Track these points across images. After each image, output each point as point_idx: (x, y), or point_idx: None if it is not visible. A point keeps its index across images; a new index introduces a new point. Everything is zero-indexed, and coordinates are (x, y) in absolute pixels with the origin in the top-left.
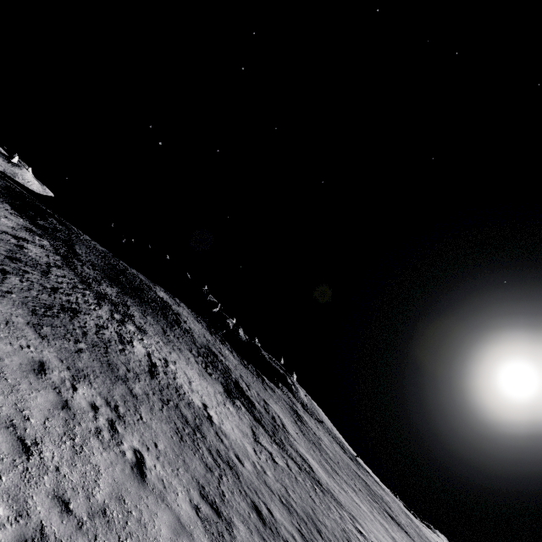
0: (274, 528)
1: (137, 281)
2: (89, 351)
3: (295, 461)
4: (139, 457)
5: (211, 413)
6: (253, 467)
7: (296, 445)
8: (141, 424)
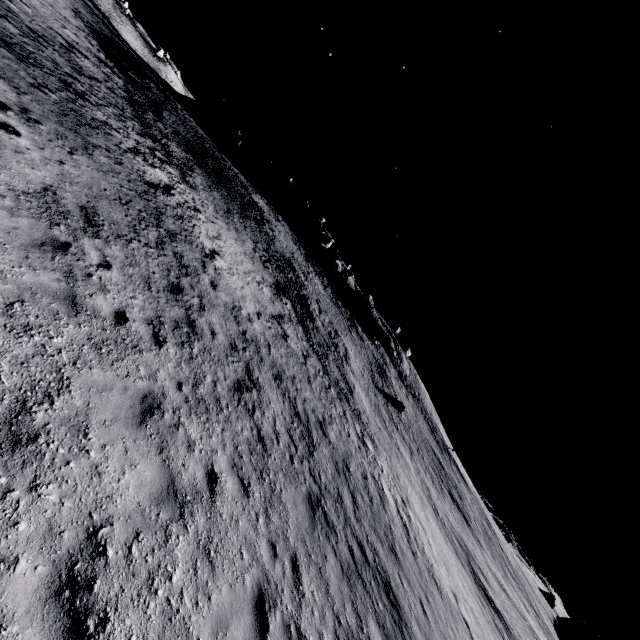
0: (187, 307)
1: (229, 173)
2: (58, 103)
3: (325, 368)
4: (9, 129)
5: (219, 260)
6: (232, 305)
7: (349, 374)
8: (63, 151)
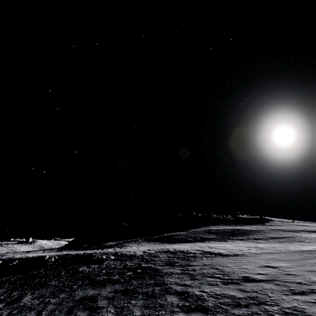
0: None
1: (216, 231)
2: None
3: None
4: None
5: None
6: None
7: None
8: None
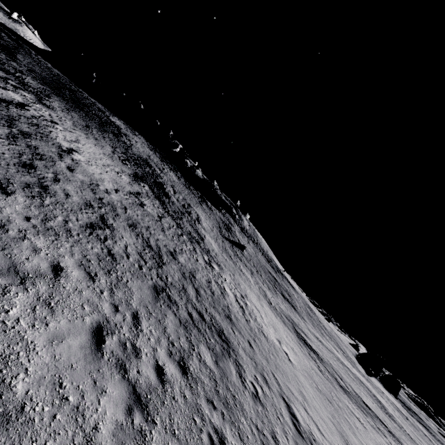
0: (40, 177)
1: (86, 101)
2: None
3: (179, 225)
4: None
5: (76, 155)
6: (90, 182)
7: (200, 229)
8: None
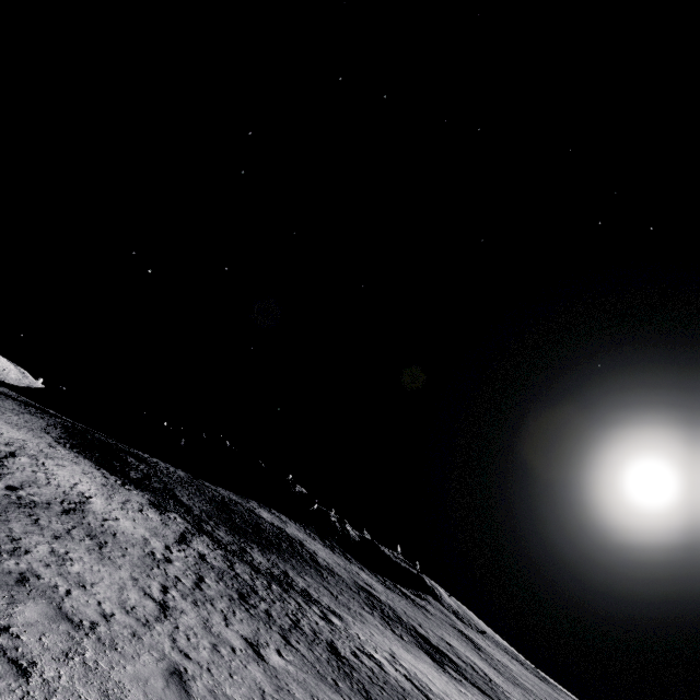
0: None
1: (244, 512)
2: None
3: None
4: None
5: None
6: None
7: None
8: None
